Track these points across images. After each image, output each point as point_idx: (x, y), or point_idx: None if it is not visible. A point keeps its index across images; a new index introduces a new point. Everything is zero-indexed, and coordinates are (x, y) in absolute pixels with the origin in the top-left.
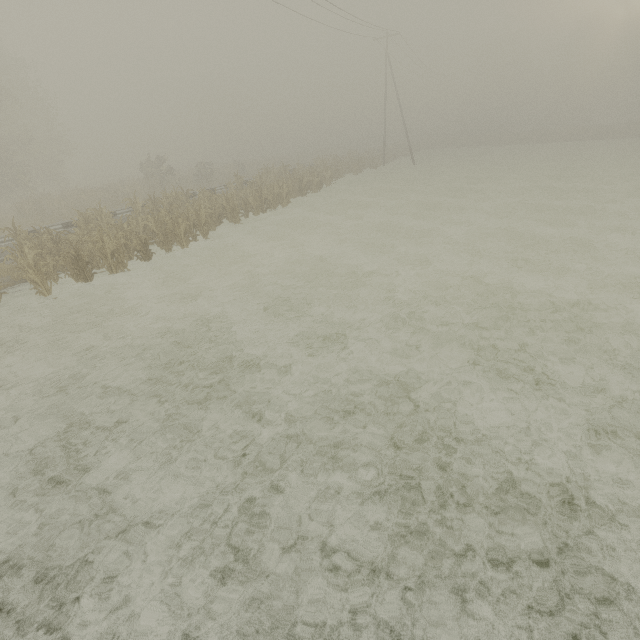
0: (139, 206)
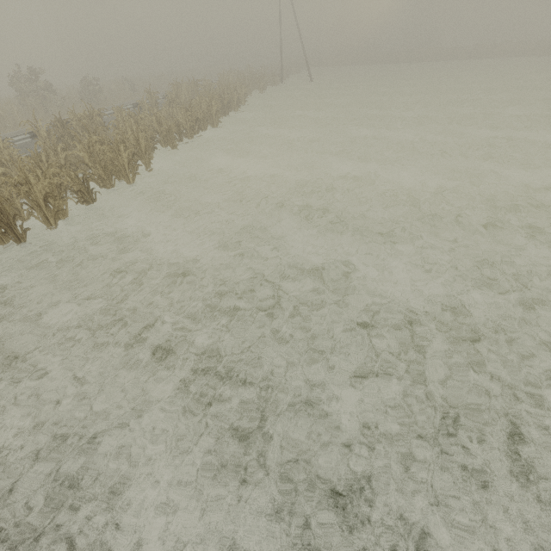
0: (44, 130)
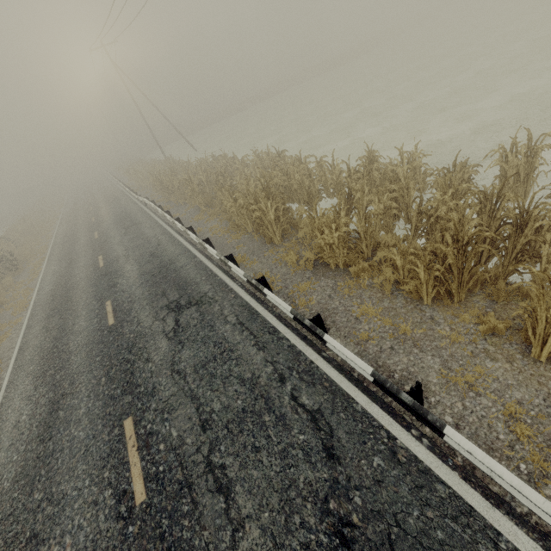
0: (279, 204)
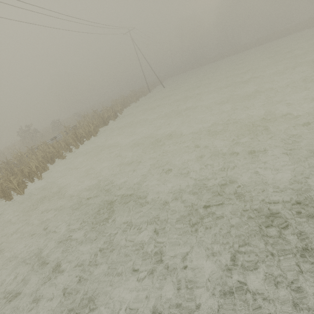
0: None
